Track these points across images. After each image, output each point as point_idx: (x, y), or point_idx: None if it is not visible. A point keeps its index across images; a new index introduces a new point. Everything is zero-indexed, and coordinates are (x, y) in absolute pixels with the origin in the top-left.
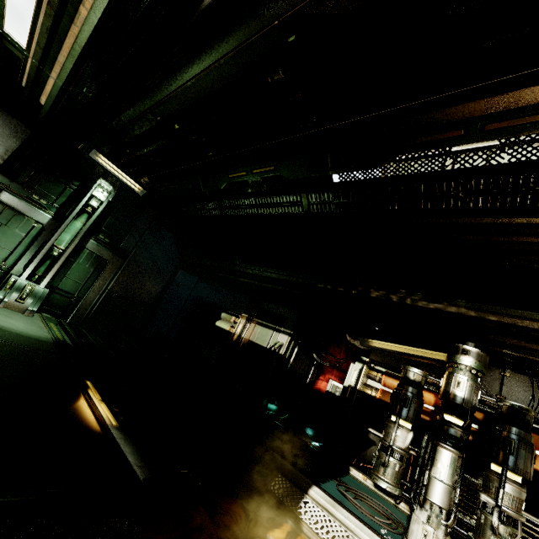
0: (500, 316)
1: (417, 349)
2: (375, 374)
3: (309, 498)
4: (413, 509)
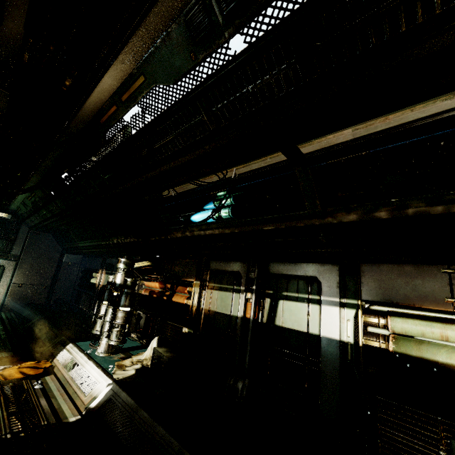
0: (140, 238)
1: (139, 263)
2: (143, 282)
3: (65, 348)
4: (147, 341)
